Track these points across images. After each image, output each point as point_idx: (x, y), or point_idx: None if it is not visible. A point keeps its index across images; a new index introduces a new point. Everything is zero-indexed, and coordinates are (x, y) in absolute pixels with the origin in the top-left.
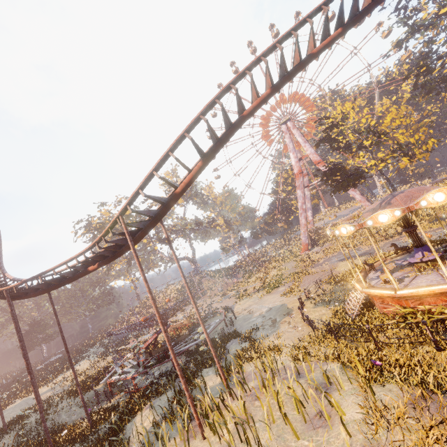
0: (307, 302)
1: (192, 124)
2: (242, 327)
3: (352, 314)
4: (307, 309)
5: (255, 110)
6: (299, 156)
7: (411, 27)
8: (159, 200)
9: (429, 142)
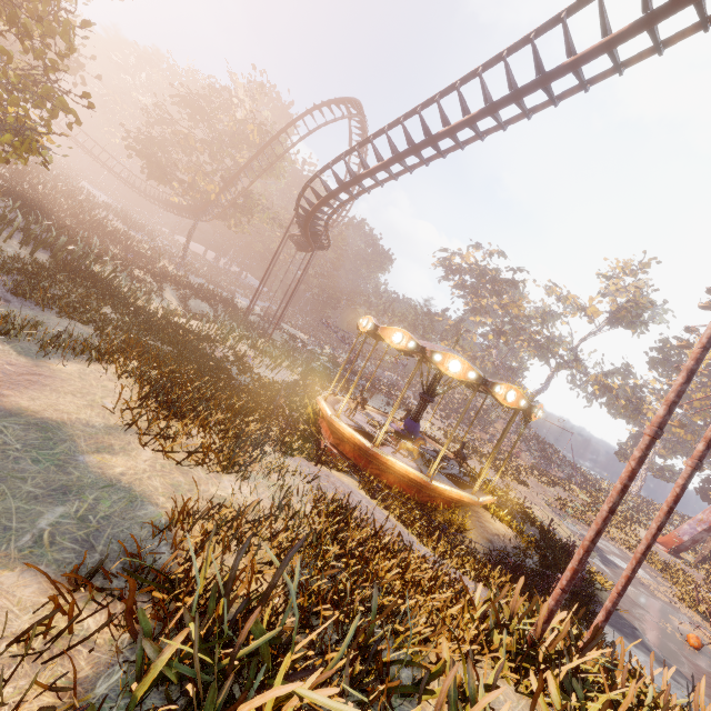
0: None
1: (325, 166)
2: None
3: None
4: None
5: (371, 173)
6: None
7: None
8: (304, 211)
9: None
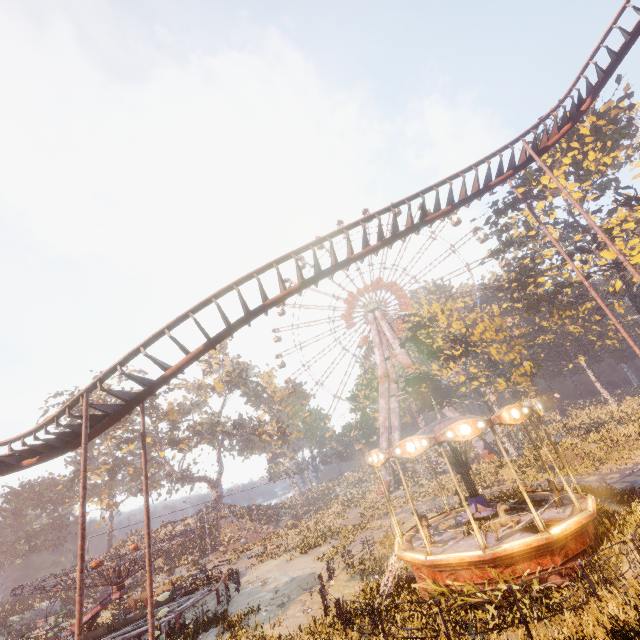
0: (343, 572)
1: (200, 305)
2: (240, 606)
3: (383, 592)
4: (338, 582)
5: (280, 301)
6: (388, 354)
7: (502, 241)
8: (141, 380)
9: (527, 364)
